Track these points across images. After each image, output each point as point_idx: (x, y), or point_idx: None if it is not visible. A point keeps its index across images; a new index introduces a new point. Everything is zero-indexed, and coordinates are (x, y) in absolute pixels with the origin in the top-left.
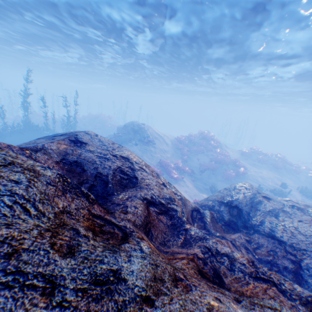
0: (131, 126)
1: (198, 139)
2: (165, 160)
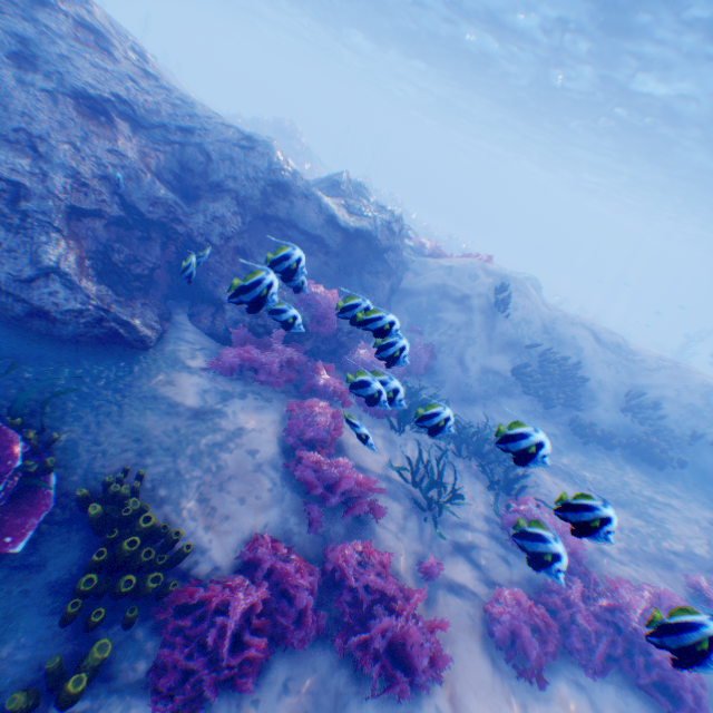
0: None
1: (272, 133)
2: None
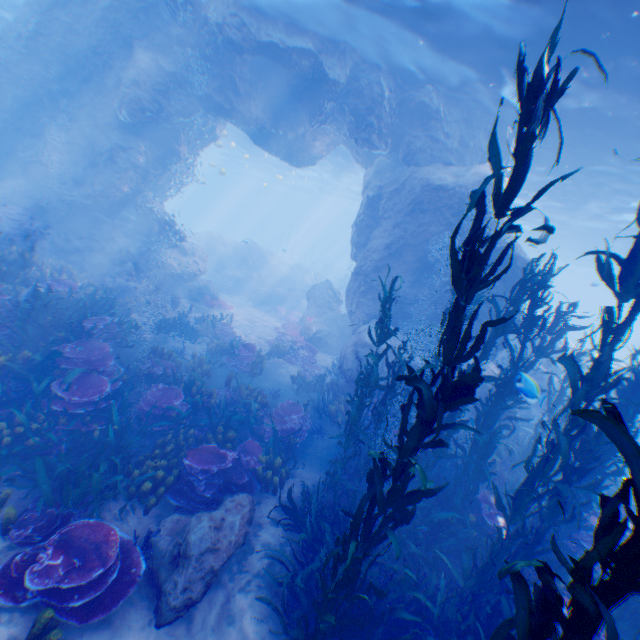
0: None
1: None
2: None
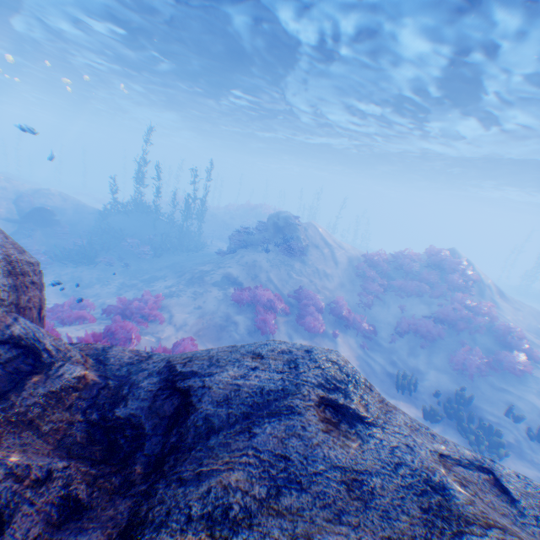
0: (275, 218)
1: (419, 264)
2: (314, 290)
